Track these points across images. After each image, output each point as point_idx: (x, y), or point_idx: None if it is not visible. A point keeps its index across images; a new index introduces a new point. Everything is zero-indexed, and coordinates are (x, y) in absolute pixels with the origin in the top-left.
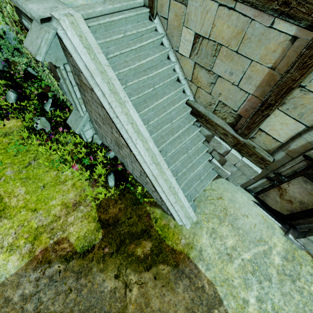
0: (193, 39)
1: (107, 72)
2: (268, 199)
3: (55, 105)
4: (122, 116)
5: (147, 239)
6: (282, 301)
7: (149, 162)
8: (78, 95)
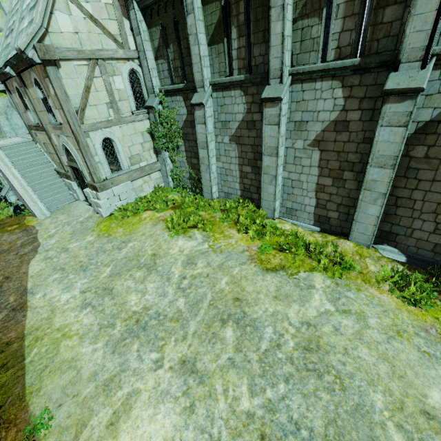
0: (44, 145)
1: (4, 159)
2: None
3: (5, 195)
4: (8, 172)
5: (17, 225)
6: (69, 229)
7: (20, 188)
8: (2, 175)
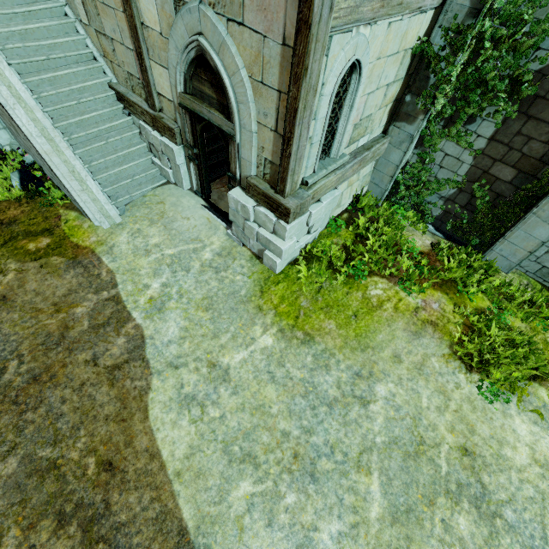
0: (81, 1)
1: None
2: (222, 202)
3: None
4: None
5: (47, 236)
6: (193, 287)
7: (37, 133)
8: None
